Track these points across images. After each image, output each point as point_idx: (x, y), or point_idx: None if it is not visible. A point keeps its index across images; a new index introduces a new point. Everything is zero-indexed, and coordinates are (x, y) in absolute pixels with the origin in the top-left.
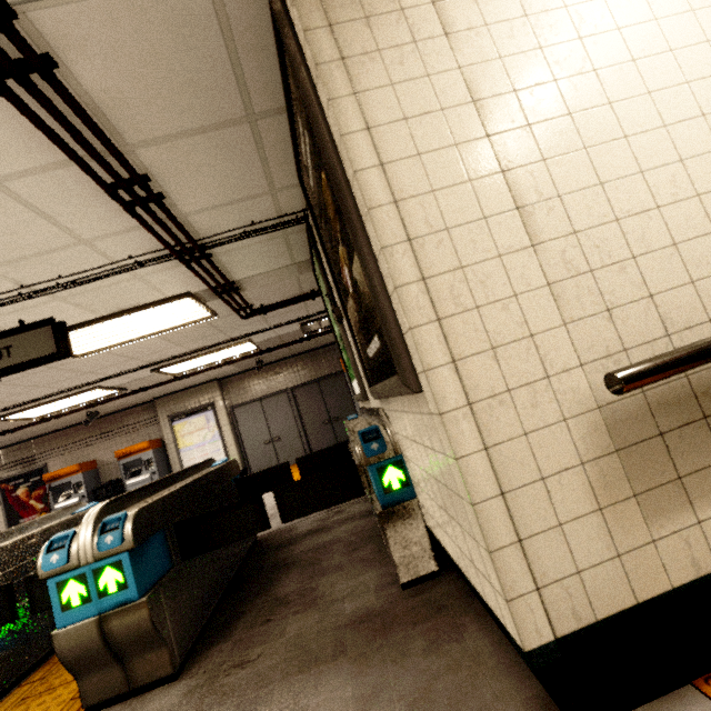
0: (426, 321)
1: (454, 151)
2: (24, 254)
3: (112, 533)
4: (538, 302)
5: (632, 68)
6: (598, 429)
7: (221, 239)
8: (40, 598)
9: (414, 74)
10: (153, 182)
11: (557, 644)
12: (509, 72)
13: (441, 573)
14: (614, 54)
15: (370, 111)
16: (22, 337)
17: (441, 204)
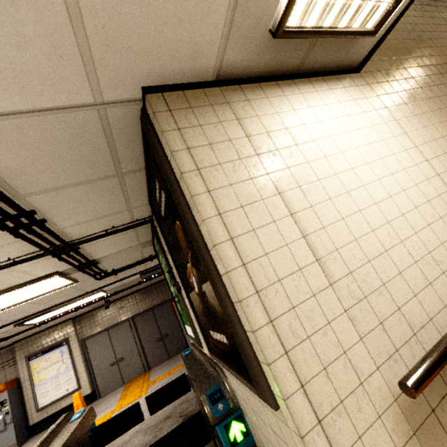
0: (278, 356)
1: (274, 226)
2: None
3: None
4: (342, 325)
5: (353, 172)
6: (399, 418)
7: (88, 238)
8: None
9: (243, 178)
10: (38, 213)
11: None
12: (294, 176)
13: None
14: (343, 165)
15: (219, 202)
16: None
17: (273, 263)
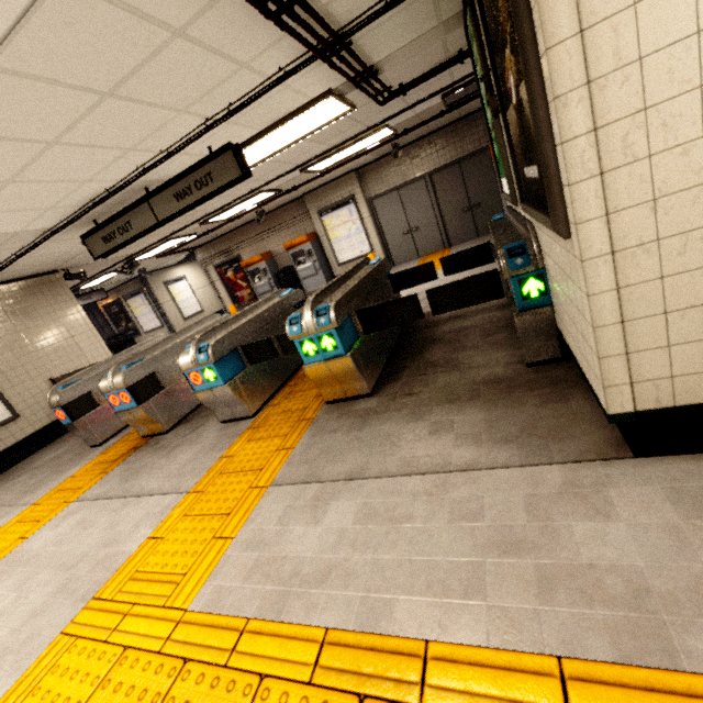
0: (587, 176)
1: None
2: (205, 91)
3: (323, 318)
4: None
5: None
6: None
7: (361, 21)
8: (286, 348)
9: None
10: None
11: (634, 414)
12: None
13: (563, 360)
14: None
15: None
16: (215, 163)
17: (641, 23)
